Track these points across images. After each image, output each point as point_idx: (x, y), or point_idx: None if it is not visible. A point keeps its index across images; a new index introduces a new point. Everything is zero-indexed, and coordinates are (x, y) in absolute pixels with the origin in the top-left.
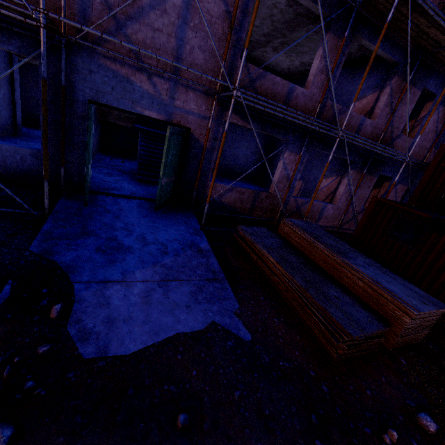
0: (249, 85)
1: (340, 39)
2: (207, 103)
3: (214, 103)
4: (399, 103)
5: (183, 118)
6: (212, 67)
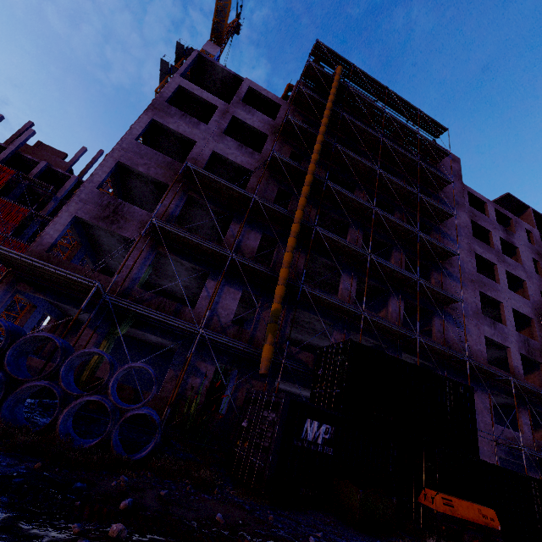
0: (501, 435)
1: (525, 409)
2: (489, 446)
3: (495, 447)
4: None
5: (483, 455)
6: (486, 429)
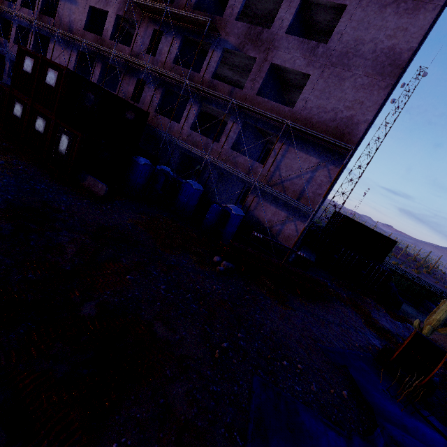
0: None
1: (99, 63)
2: None
3: None
4: (126, 85)
5: None
6: None
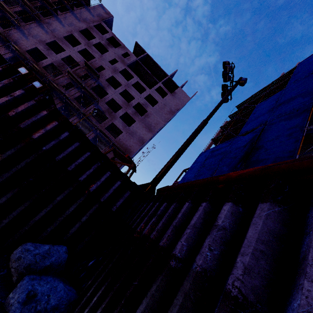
0: None
1: None
2: None
3: None
4: None
5: None
6: None
